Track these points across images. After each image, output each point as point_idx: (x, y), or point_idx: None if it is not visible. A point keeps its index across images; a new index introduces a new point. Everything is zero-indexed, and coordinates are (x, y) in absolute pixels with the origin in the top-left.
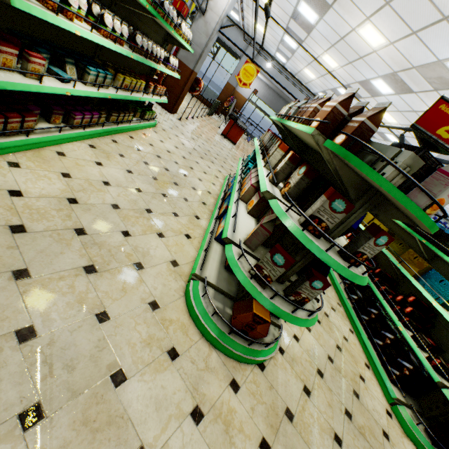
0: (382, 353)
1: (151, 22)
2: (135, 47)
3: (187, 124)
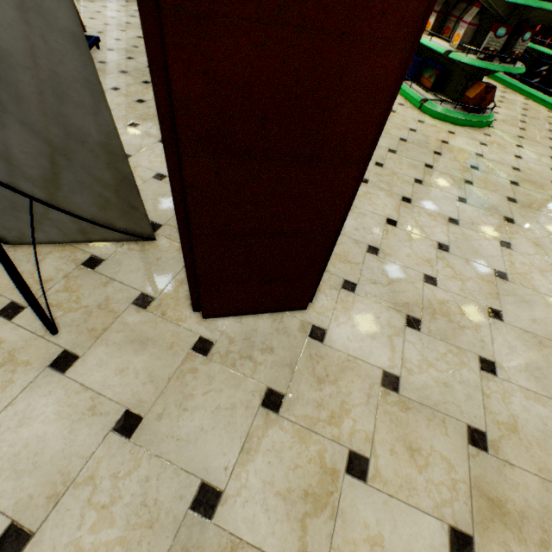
0: None
1: None
2: None
3: None
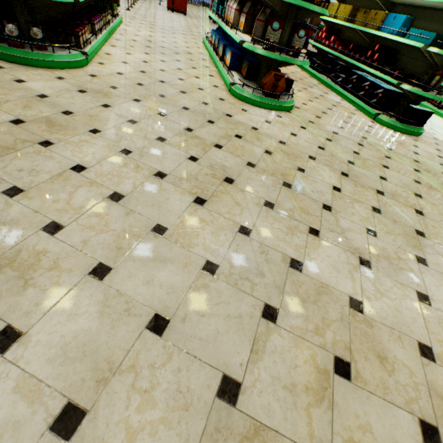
0: (364, 98)
1: None
2: None
3: (137, 12)
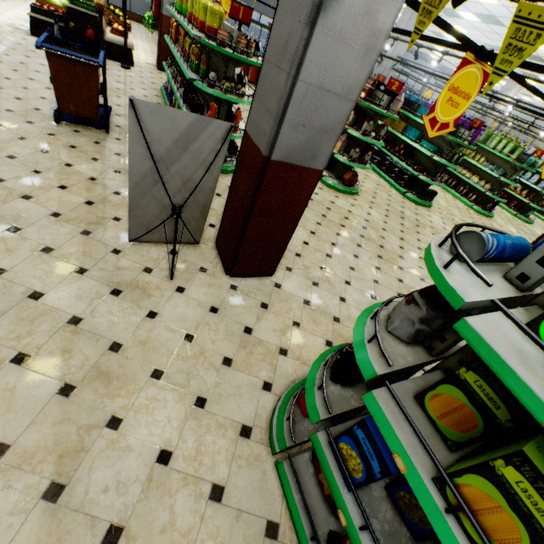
0: (395, 179)
1: None
2: None
3: None
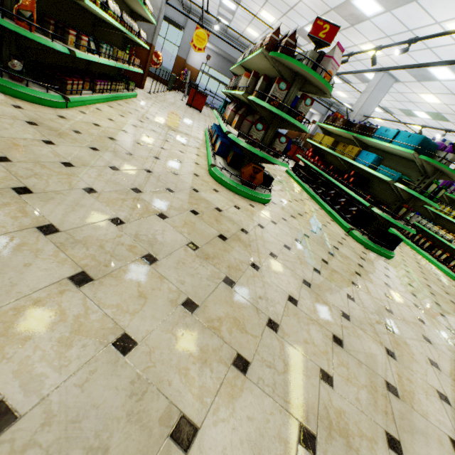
0: (340, 211)
1: (121, 2)
2: (125, 23)
3: (157, 97)
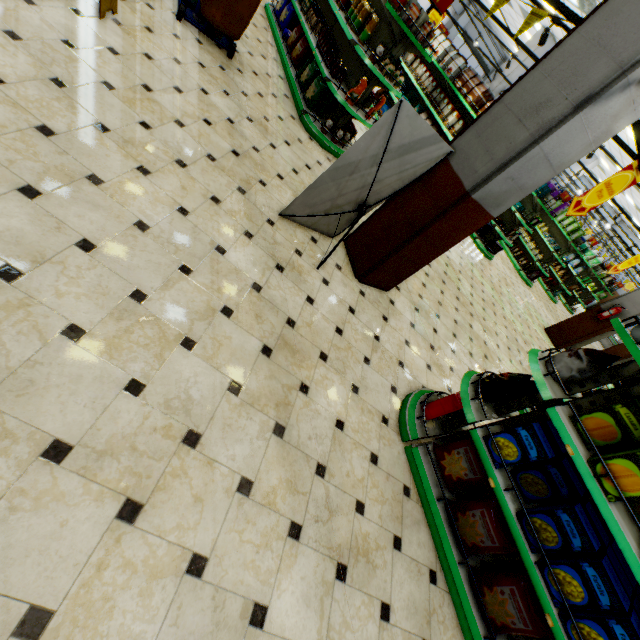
0: None
1: None
2: None
3: None
